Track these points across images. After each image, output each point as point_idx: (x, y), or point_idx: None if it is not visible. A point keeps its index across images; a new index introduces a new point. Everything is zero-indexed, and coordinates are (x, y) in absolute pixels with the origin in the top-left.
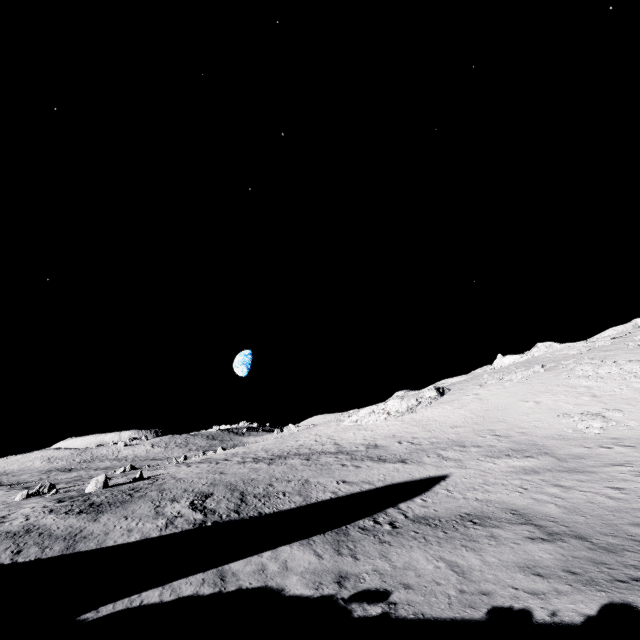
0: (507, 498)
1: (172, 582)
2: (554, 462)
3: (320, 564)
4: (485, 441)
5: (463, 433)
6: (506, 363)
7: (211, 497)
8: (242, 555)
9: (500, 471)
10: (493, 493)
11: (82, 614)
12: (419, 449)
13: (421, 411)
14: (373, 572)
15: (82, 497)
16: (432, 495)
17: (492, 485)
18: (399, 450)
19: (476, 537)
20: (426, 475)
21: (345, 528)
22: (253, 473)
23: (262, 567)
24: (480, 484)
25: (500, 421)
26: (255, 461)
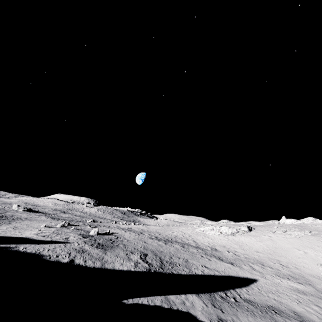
0: (290, 304)
1: (149, 296)
2: (314, 291)
3: (207, 309)
4: (275, 266)
5: (262, 257)
6: (287, 222)
7: (147, 256)
8: (172, 293)
9: (284, 286)
10: (283, 298)
11: (123, 300)
12: (239, 259)
13: (238, 236)
14: (232, 321)
15: (92, 238)
16: (251, 289)
17: (281, 293)
18: (228, 256)
19: (278, 320)
20: (245, 276)
21: (213, 293)
22: (160, 247)
23: (183, 302)
24: (275, 291)
25: (283, 256)
26: (157, 239)
